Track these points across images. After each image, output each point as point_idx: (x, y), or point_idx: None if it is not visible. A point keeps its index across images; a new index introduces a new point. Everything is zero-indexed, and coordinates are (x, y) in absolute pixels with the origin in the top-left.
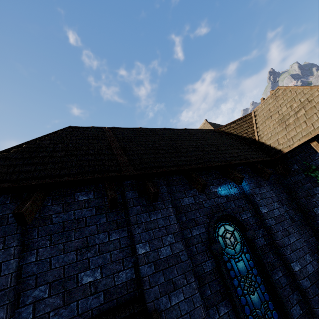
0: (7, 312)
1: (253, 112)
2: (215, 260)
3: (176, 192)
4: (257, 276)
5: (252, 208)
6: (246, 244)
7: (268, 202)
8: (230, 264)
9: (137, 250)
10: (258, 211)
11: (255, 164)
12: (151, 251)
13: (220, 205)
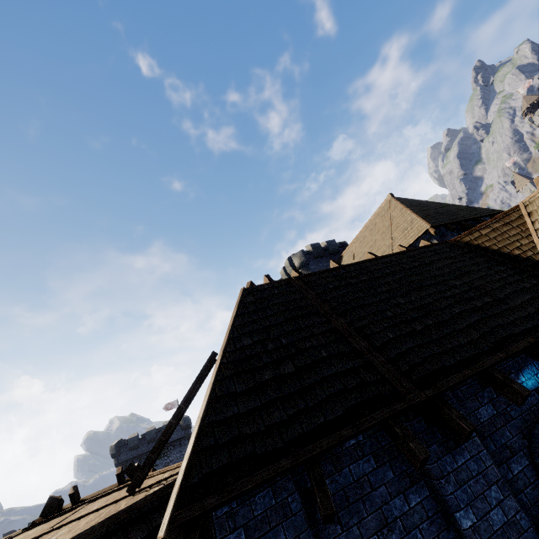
0: None
1: (524, 206)
2: None
3: (465, 399)
4: None
5: None
6: None
7: None
8: None
9: (458, 522)
10: None
11: None
12: (479, 521)
13: (532, 409)
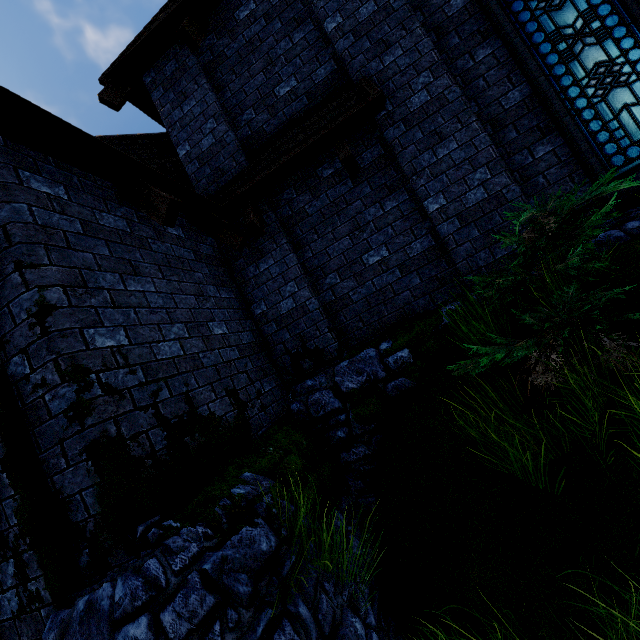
0: (228, 126)
1: None
2: None
3: None
4: None
5: None
6: None
7: None
8: None
9: (326, 30)
10: None
11: None
12: (345, 20)
13: None
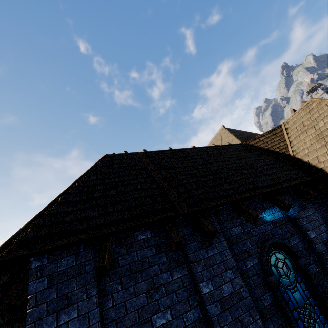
0: None
1: (284, 125)
2: (272, 293)
3: (224, 222)
4: (315, 307)
5: (299, 232)
6: (299, 272)
7: (315, 225)
8: (287, 296)
9: (201, 289)
10: (306, 235)
11: (298, 185)
12: (215, 289)
13: (267, 232)
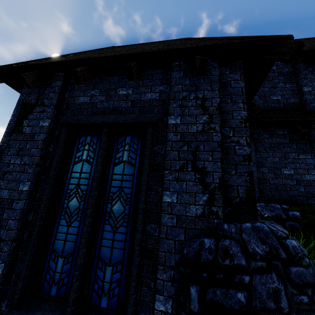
0: None
1: None
2: None
3: None
4: None
5: None
6: None
7: None
8: None
9: (303, 89)
10: None
11: None
12: (313, 90)
13: None
